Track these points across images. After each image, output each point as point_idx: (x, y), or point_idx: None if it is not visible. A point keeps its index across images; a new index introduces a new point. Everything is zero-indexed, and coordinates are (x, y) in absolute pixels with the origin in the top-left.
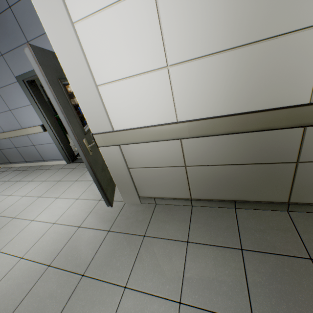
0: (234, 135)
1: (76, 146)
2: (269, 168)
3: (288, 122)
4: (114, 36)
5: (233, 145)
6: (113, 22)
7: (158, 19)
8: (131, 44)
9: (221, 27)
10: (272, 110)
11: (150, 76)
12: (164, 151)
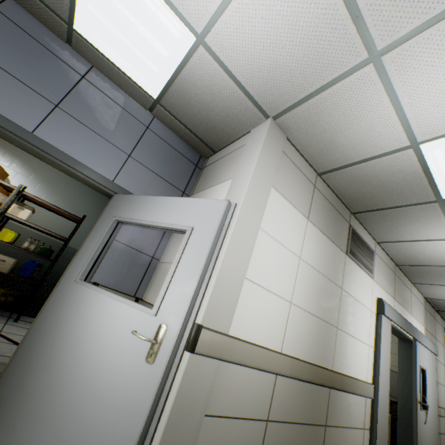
0: (305, 384)
1: (178, 335)
2: (314, 431)
3: (329, 382)
4: (275, 258)
5: (303, 395)
6: (278, 252)
7: (296, 273)
8: (280, 271)
9: (314, 301)
10: (326, 369)
11: (281, 301)
12: (258, 388)
